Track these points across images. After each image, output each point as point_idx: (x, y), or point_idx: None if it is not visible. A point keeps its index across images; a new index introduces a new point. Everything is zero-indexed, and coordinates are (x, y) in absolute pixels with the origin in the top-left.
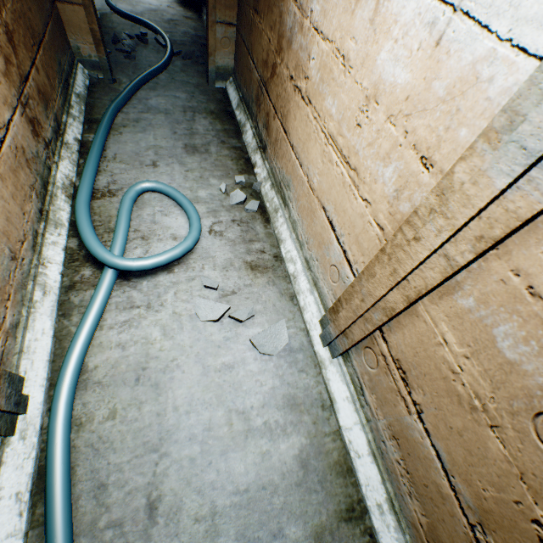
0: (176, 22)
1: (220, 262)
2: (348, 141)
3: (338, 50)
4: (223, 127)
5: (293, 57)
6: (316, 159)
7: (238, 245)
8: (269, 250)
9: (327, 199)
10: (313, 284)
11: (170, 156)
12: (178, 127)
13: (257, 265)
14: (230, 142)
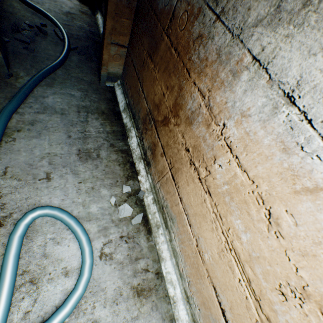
0: (73, 15)
1: (110, 294)
2: (262, 285)
3: (261, 198)
4: (112, 128)
5: (193, 137)
6: (210, 243)
7: (126, 267)
8: (151, 267)
9: (221, 289)
10: (192, 319)
11: (64, 165)
12: (73, 129)
13: (142, 289)
14: (118, 145)
